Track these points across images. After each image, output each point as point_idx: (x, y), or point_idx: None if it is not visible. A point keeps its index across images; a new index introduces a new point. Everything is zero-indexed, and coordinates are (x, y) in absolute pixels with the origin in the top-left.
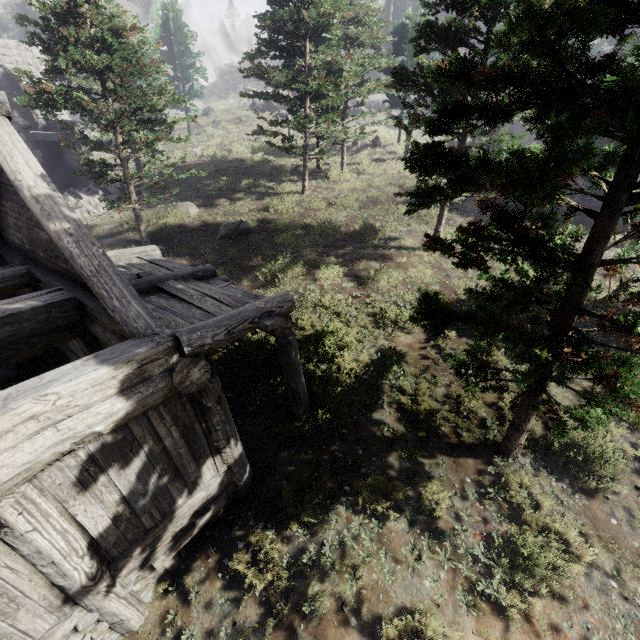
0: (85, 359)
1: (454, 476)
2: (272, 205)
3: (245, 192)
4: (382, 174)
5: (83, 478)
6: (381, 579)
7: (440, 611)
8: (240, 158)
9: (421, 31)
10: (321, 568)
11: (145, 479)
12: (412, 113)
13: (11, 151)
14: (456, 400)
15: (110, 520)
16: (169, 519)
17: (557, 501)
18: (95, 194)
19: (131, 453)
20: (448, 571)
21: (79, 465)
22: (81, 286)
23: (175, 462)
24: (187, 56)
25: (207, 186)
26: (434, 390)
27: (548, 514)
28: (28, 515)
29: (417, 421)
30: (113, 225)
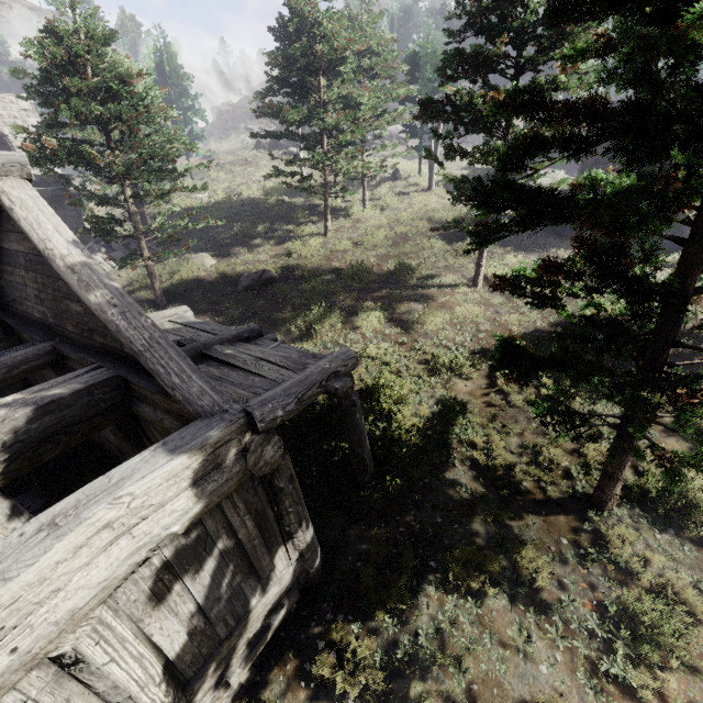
0: (153, 449)
1: (548, 538)
2: (294, 250)
3: (262, 238)
4: (407, 208)
5: (157, 589)
6: (491, 669)
7: (565, 701)
8: (252, 201)
9: (449, 60)
10: (420, 663)
11: (219, 580)
12: (447, 144)
13: (38, 217)
14: (533, 450)
15: (186, 635)
16: (244, 624)
17: (667, 556)
18: (97, 252)
19: (205, 552)
20: (564, 651)
21: (153, 574)
22: (123, 361)
23: (249, 556)
24: (185, 98)
25: (220, 234)
26: (507, 441)
27: (659, 572)
28: (105, 644)
29: (495, 478)
30: (121, 284)
